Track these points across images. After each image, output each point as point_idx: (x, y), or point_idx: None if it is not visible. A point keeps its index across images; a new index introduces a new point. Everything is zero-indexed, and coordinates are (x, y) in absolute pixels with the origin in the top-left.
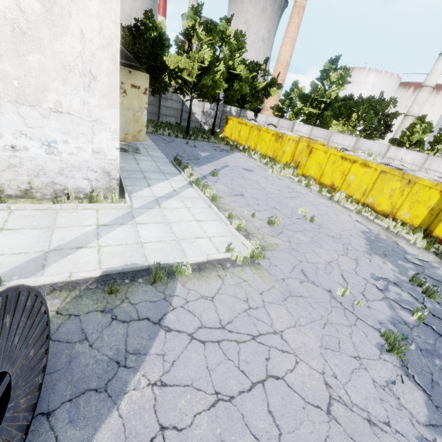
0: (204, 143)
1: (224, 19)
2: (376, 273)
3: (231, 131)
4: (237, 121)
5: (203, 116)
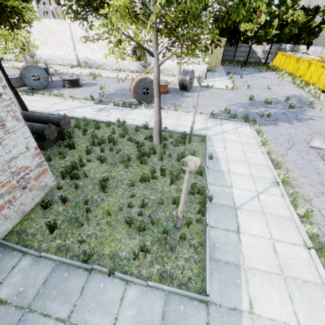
0: (251, 68)
1: None
2: (273, 97)
3: (276, 61)
4: (281, 54)
5: (263, 54)
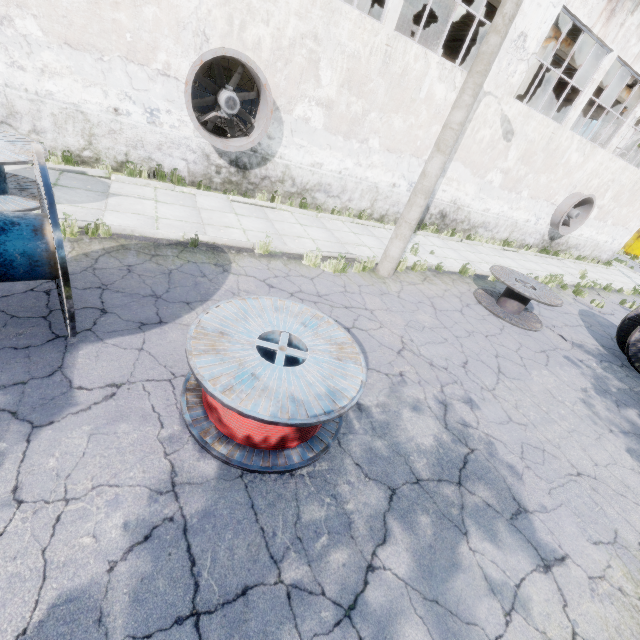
0: None
1: None
2: None
3: None
4: None
5: None
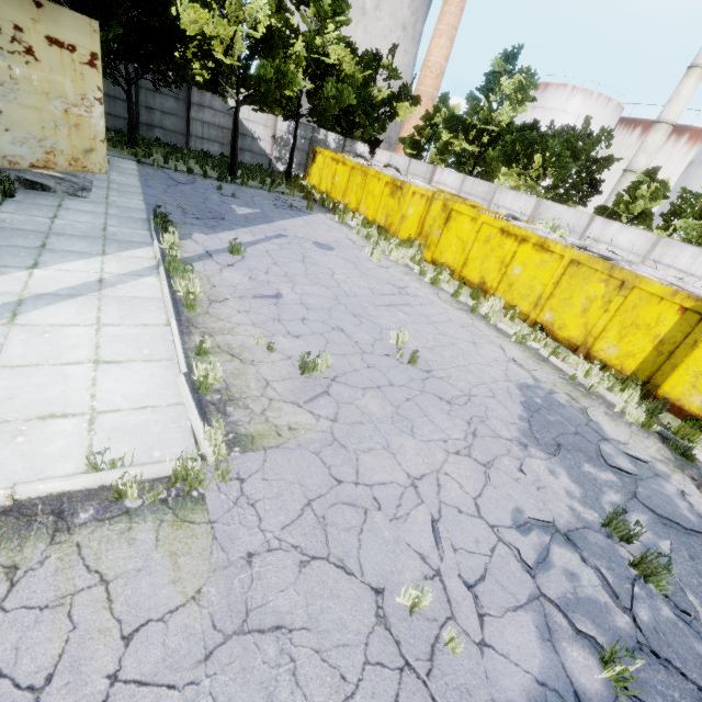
0: (258, 192)
1: None
2: (528, 506)
3: (320, 175)
4: (330, 156)
5: (274, 145)
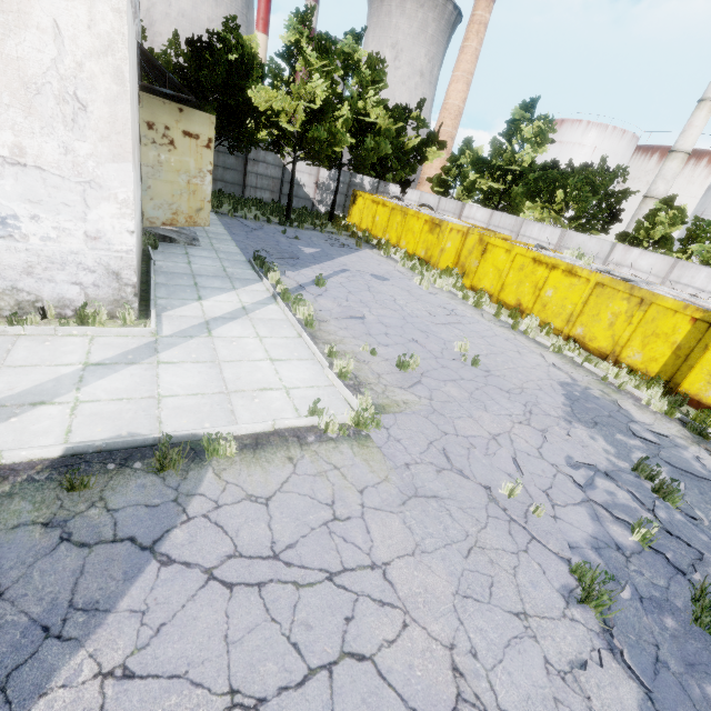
0: (313, 233)
1: (351, 34)
2: (576, 455)
3: (361, 215)
4: (370, 199)
5: (317, 190)
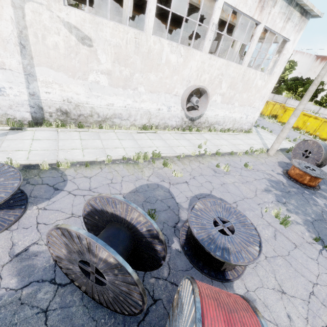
0: None
1: None
2: None
3: None
4: None
5: None
